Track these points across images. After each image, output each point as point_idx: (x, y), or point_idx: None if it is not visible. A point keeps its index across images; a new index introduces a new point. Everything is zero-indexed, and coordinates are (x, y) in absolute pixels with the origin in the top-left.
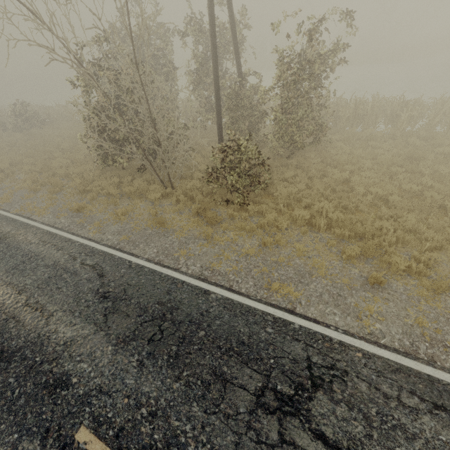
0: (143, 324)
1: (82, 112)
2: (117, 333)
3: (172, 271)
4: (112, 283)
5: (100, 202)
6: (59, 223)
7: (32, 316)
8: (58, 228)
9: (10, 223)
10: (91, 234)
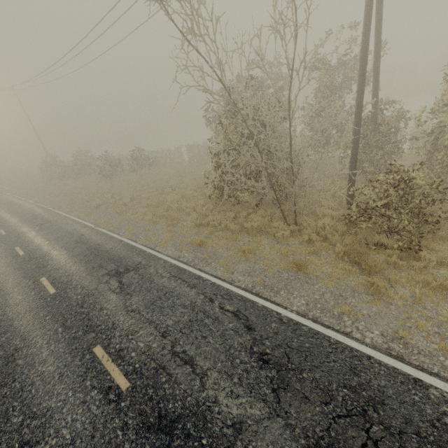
0: (336, 420)
1: (224, 148)
2: (301, 427)
3: (343, 335)
4: (266, 341)
5: (218, 237)
6: (183, 257)
7: (183, 370)
8: (184, 263)
9: (139, 253)
10: (219, 272)
